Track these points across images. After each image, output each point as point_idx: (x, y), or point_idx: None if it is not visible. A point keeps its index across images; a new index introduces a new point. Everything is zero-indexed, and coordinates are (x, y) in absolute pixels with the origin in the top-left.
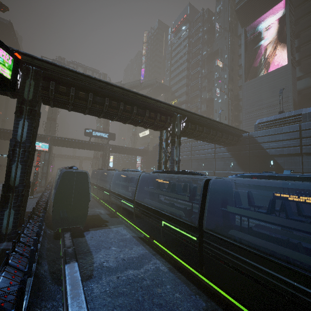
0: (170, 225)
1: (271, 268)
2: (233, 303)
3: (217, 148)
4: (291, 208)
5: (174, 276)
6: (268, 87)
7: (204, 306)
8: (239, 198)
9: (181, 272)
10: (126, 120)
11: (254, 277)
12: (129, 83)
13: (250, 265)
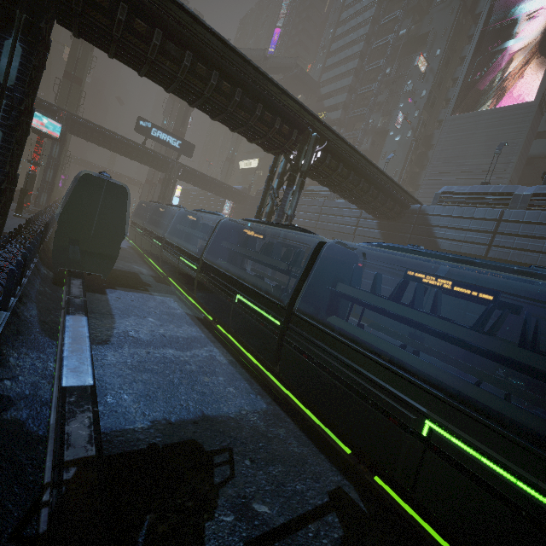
0: (247, 301)
1: (365, 367)
2: (304, 412)
3: (363, 219)
4: None
5: (234, 370)
6: (485, 136)
7: (264, 407)
8: (359, 277)
9: (247, 369)
10: (217, 113)
11: (340, 377)
12: (244, 50)
13: (340, 362)
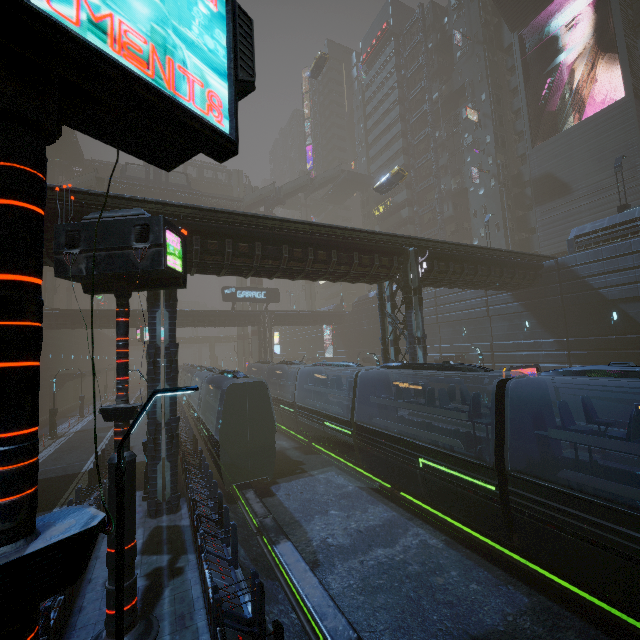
0: (436, 465)
1: None
2: (578, 595)
3: (491, 296)
4: None
5: (458, 555)
6: (586, 152)
7: (527, 602)
8: (568, 413)
9: (470, 548)
10: (317, 276)
11: (617, 549)
12: (290, 183)
13: (607, 529)
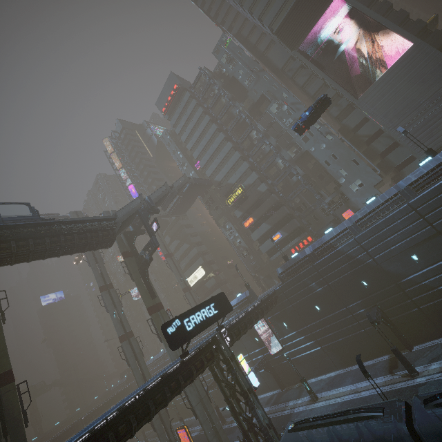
0: None
1: None
2: None
3: None
4: None
5: None
6: (409, 82)
7: None
8: None
9: None
10: None
11: None
12: (153, 194)
13: None
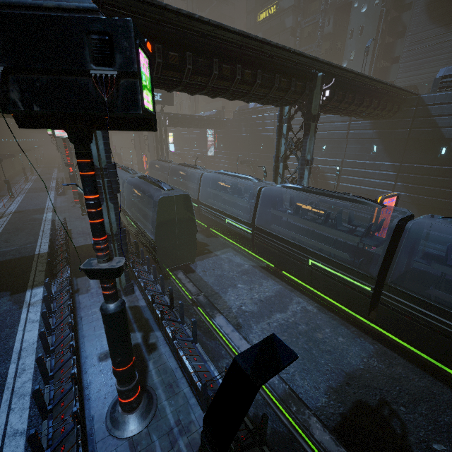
0: (324, 266)
1: None
2: (402, 345)
3: (354, 122)
4: (450, 216)
5: (327, 318)
6: None
7: (373, 349)
8: (450, 253)
9: (333, 312)
10: (236, 96)
11: None
12: None
13: None
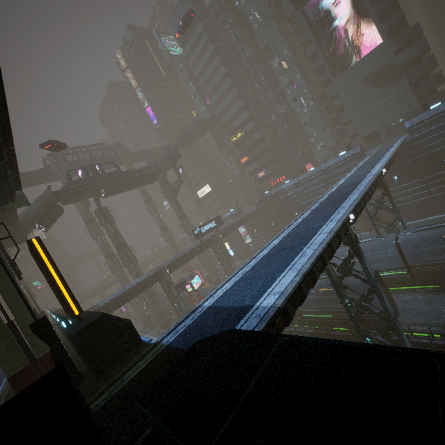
0: None
1: None
2: None
3: None
4: None
5: None
6: (370, 75)
7: None
8: None
9: None
10: None
11: None
12: (176, 141)
13: None
